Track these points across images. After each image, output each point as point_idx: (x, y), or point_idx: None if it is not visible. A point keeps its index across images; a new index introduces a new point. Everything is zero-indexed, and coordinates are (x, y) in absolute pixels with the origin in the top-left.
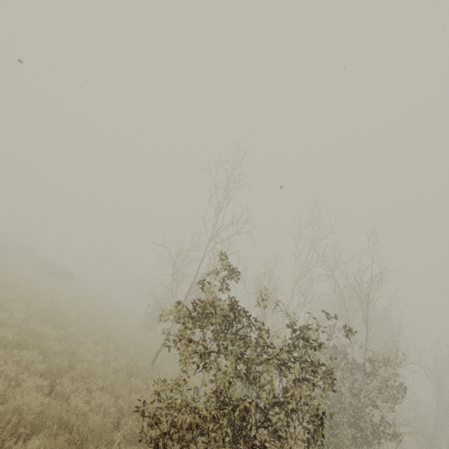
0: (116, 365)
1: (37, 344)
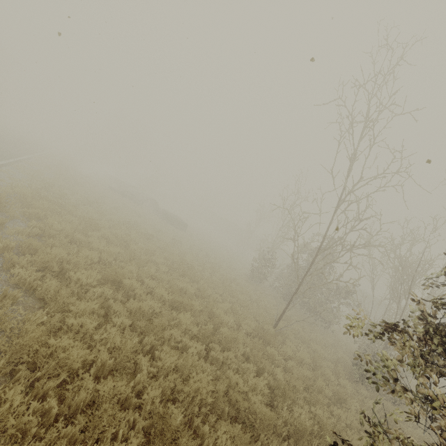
0: (247, 327)
1: (186, 304)
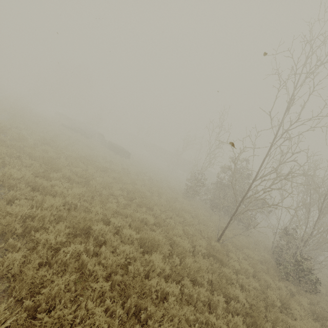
0: (201, 249)
1: (153, 240)
